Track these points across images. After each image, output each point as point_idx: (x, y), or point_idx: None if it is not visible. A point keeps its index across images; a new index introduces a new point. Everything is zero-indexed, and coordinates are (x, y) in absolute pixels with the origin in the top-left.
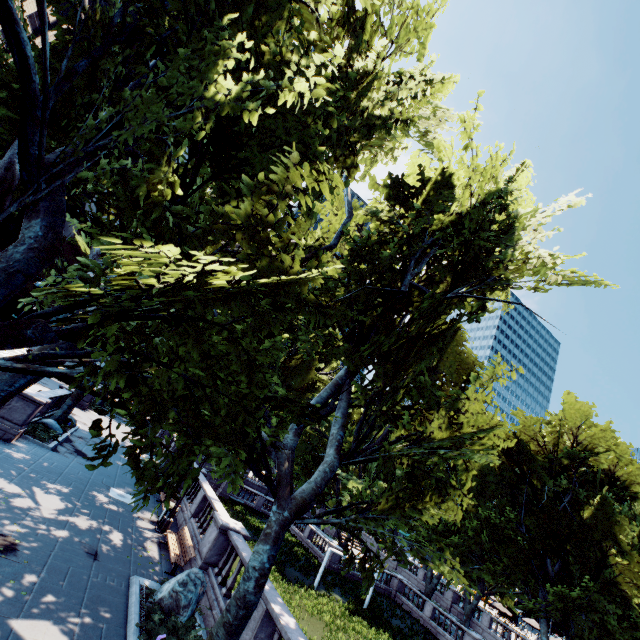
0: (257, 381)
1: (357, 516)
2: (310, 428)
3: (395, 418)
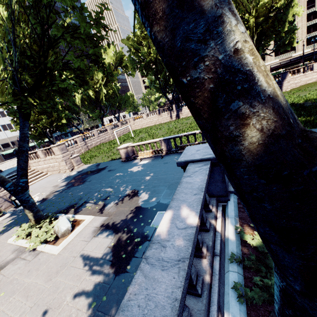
0: None
1: None
2: None
3: None
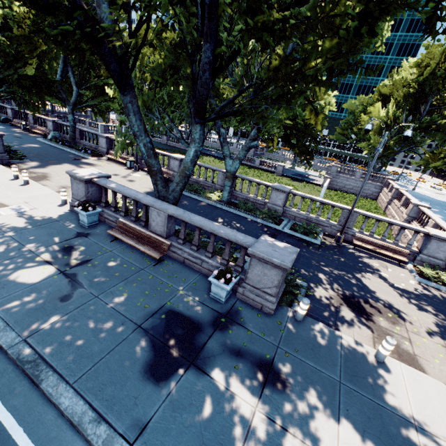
0: (48, 79)
1: (91, 103)
2: (56, 66)
3: (89, 71)
